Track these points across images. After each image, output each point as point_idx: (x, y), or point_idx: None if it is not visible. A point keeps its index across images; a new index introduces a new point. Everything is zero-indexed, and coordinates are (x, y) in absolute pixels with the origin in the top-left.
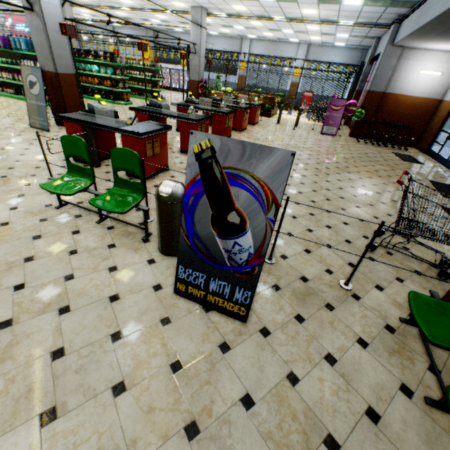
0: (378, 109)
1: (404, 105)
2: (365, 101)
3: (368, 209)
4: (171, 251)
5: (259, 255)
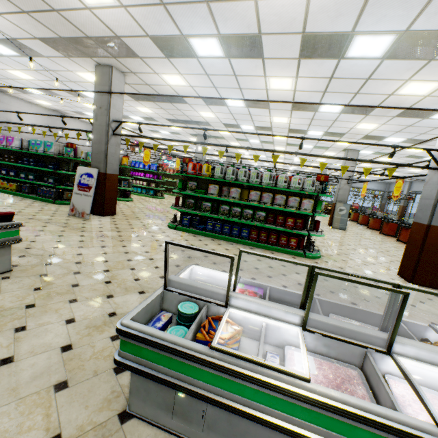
0: None
1: None
2: None
3: None
4: None
5: None
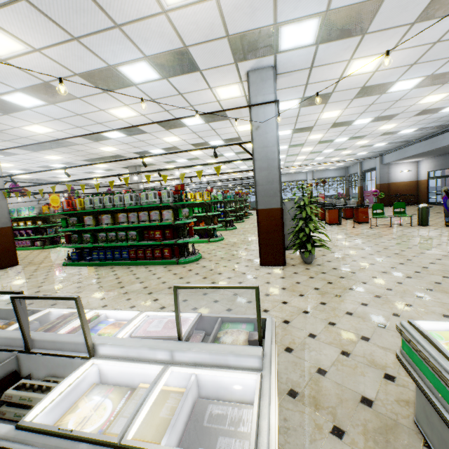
0: (388, 191)
1: (400, 186)
2: (380, 189)
3: None
4: (427, 224)
5: None
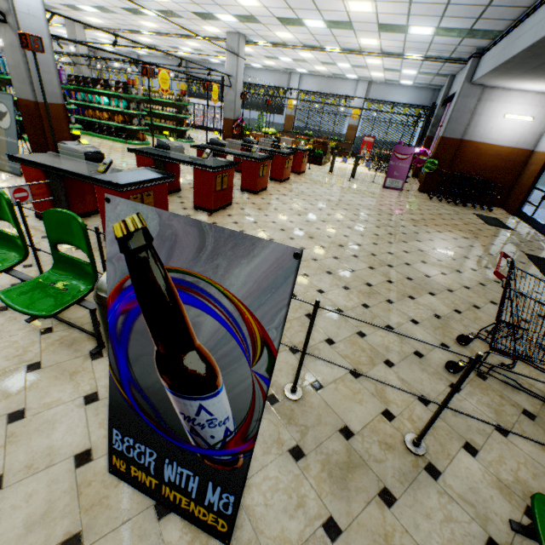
0: (454, 159)
1: (486, 156)
2: (438, 149)
3: (447, 298)
4: None
5: (244, 436)
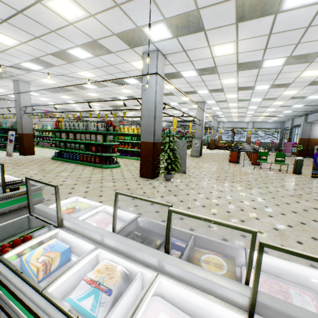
0: (308, 144)
1: None
2: (300, 142)
3: None
4: (299, 173)
5: None
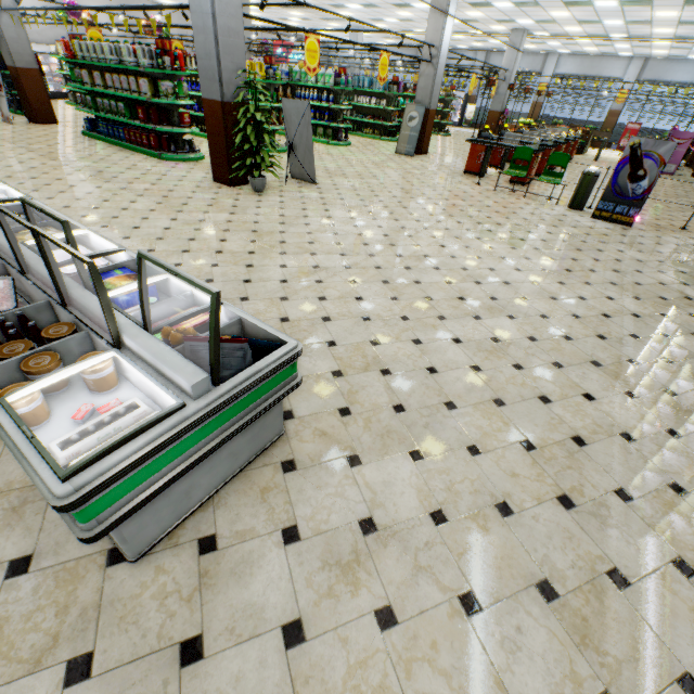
0: None
1: None
2: None
3: None
4: (579, 207)
5: (649, 189)
